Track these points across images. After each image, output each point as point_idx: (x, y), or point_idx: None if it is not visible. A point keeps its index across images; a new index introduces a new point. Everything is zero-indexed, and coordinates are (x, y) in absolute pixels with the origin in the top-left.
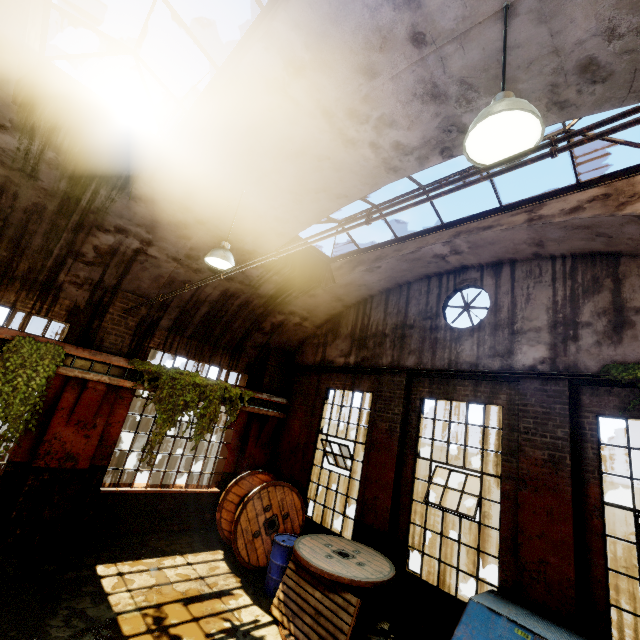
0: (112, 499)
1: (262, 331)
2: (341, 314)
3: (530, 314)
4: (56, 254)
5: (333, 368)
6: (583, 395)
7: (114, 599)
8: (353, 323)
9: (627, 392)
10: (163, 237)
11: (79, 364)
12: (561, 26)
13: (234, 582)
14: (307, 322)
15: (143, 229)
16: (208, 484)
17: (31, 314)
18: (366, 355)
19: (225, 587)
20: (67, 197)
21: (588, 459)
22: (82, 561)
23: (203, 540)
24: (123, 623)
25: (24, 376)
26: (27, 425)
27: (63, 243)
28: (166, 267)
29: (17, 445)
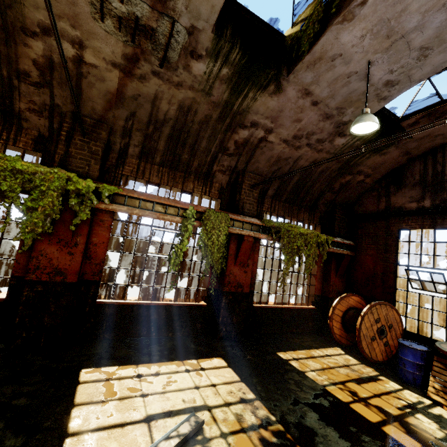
0: (259, 311)
1: (332, 191)
2: (402, 167)
3: None
4: (212, 151)
5: (409, 212)
6: None
7: (310, 376)
8: (421, 172)
9: None
10: (281, 124)
11: (236, 225)
12: None
13: (371, 371)
14: (368, 179)
15: (269, 120)
16: (307, 303)
17: (201, 195)
18: (446, 197)
19: (370, 374)
20: (226, 105)
21: None
22: (265, 349)
23: (318, 340)
24: (333, 393)
25: (215, 234)
26: (221, 265)
27: (217, 142)
28: (277, 149)
29: (210, 278)
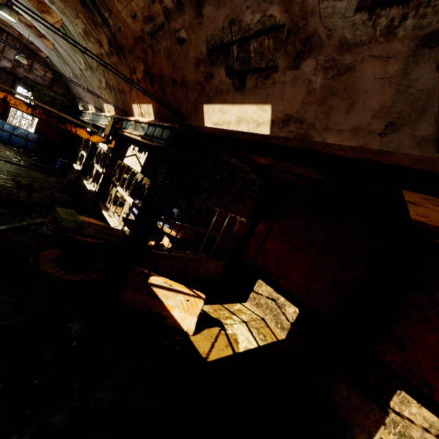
0: None
1: None
2: None
3: (10, 53)
4: None
5: None
6: (17, 81)
7: None
8: None
9: (26, 84)
10: None
11: None
12: (36, 42)
13: None
14: None
15: None
16: None
17: None
18: None
19: None
20: None
21: (13, 94)
22: None
23: None
24: None
25: None
26: None
27: None
28: None
29: None
